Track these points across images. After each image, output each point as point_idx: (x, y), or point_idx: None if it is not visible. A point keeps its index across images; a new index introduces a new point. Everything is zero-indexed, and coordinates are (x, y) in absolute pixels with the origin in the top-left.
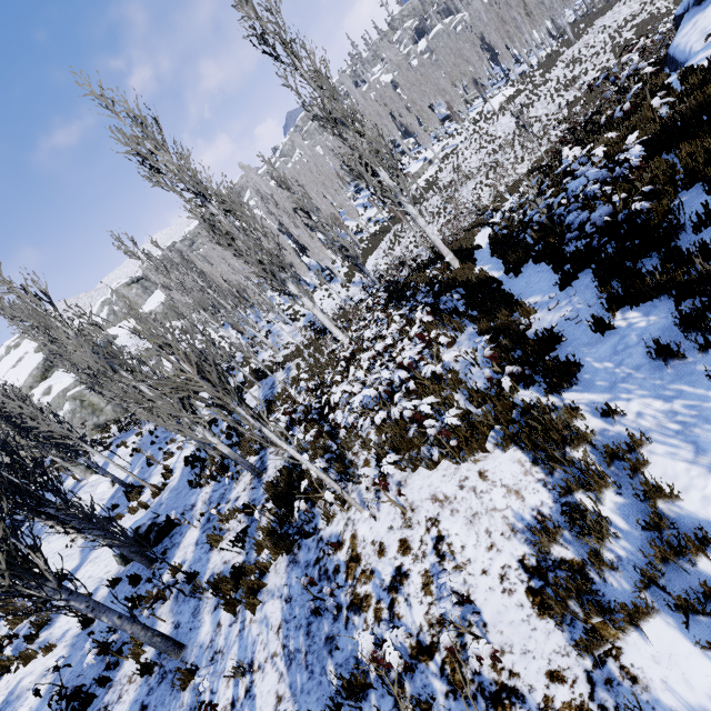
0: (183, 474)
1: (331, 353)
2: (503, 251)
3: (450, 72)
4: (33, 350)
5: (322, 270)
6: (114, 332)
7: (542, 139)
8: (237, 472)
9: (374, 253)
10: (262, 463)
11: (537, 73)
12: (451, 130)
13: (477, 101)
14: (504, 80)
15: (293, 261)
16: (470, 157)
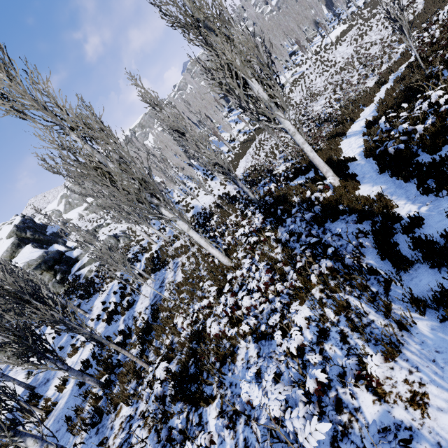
0: (72, 392)
1: (210, 262)
2: (418, 175)
3: (295, 18)
4: (5, 237)
5: (206, 170)
6: (69, 217)
7: (382, 57)
8: (100, 444)
9: (244, 158)
10: (128, 434)
11: (364, 11)
12: (297, 61)
13: (315, 38)
14: (337, 20)
15: (184, 166)
16: (315, 79)
